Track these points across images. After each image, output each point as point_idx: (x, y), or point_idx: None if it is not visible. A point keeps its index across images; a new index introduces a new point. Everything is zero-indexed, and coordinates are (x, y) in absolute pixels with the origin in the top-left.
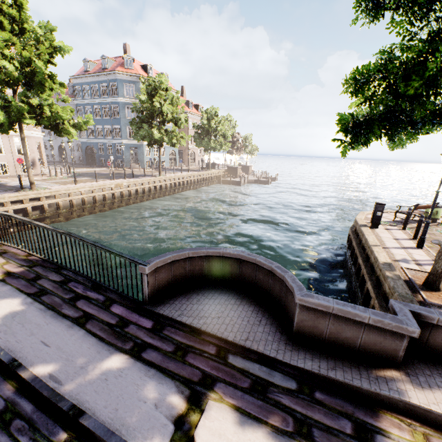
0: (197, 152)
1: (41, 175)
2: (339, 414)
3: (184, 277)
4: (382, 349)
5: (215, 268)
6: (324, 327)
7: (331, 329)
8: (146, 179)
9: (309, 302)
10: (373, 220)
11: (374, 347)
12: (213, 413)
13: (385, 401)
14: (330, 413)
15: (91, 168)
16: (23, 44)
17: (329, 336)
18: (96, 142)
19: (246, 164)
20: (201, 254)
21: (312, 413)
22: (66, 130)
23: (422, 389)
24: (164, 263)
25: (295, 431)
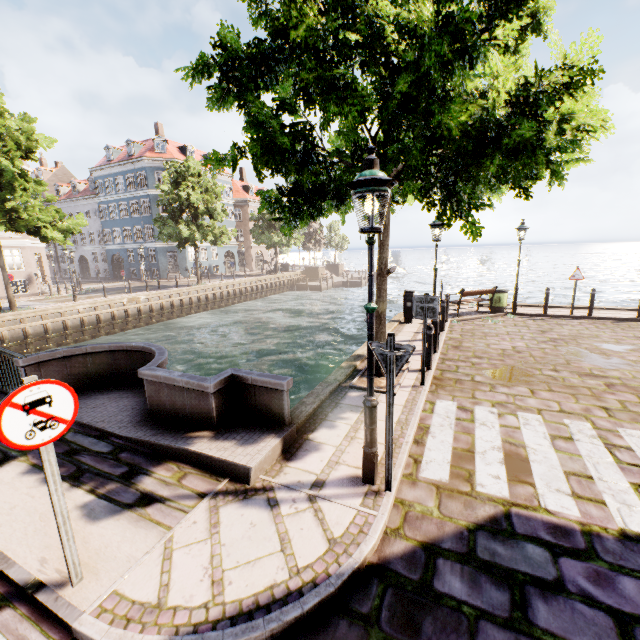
0: (265, 252)
1: (42, 294)
2: (125, 465)
3: (87, 376)
4: (202, 412)
5: (123, 365)
6: (165, 400)
7: (169, 400)
8: (176, 290)
9: (146, 374)
10: (405, 313)
11: (198, 412)
12: (8, 468)
13: (176, 453)
14: (117, 464)
15: (116, 283)
16: (1, 140)
17: (170, 409)
18: (124, 248)
19: (334, 262)
20: (102, 349)
21: (100, 465)
22: (50, 234)
23: (214, 441)
24: (52, 358)
25: (69, 475)
